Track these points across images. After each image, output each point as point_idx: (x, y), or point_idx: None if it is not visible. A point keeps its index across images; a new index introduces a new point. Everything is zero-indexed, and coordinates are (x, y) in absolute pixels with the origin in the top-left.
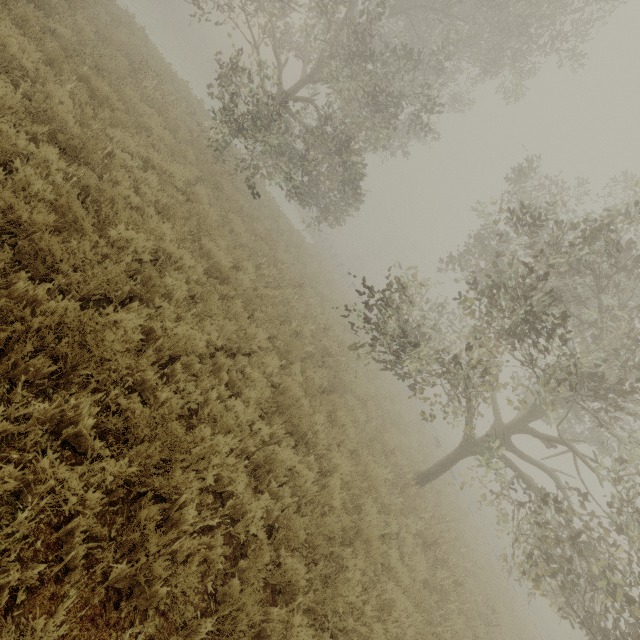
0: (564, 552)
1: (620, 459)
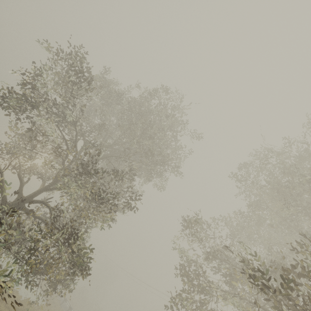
0: None
1: None
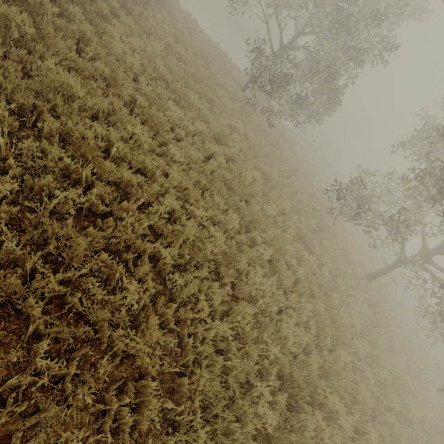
0: None
1: None
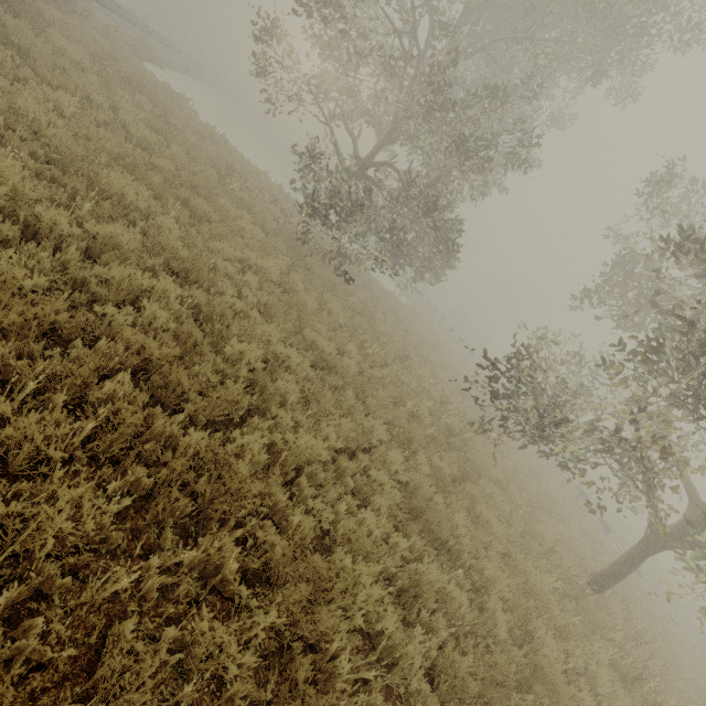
0: None
1: None
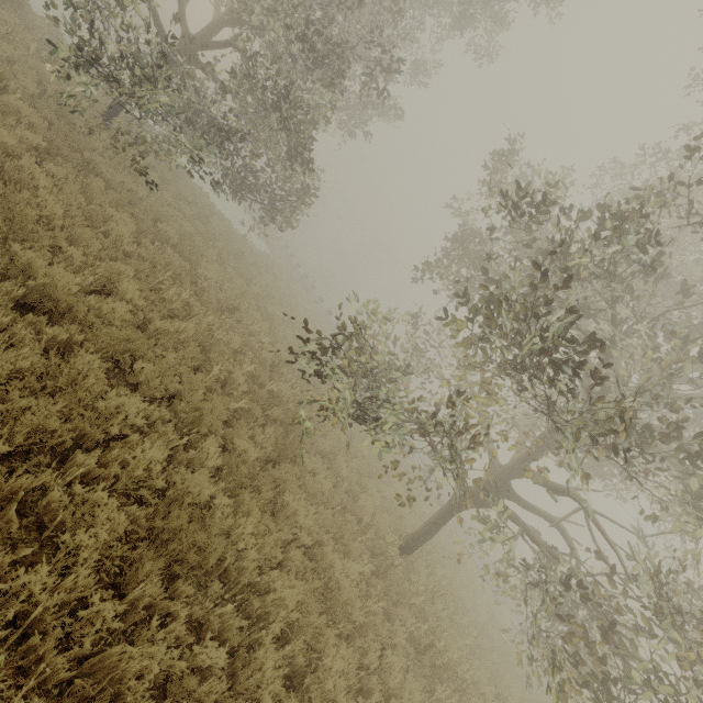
0: (594, 649)
1: (652, 517)
